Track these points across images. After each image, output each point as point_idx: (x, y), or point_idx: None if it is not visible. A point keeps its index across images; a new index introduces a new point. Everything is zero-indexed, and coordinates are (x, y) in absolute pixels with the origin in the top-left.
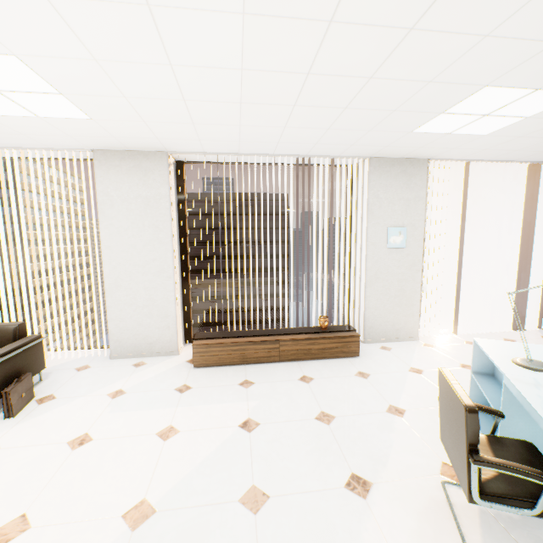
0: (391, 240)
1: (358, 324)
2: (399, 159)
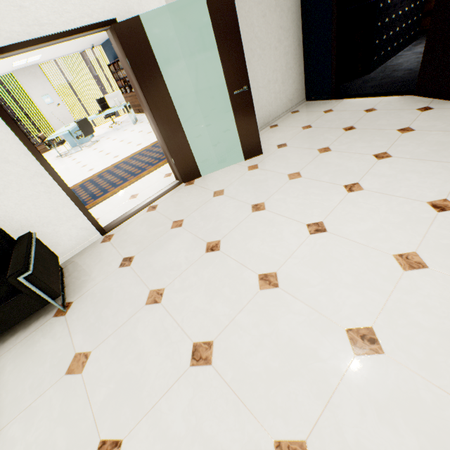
0: (47, 101)
1: (60, 137)
2: (26, 68)
